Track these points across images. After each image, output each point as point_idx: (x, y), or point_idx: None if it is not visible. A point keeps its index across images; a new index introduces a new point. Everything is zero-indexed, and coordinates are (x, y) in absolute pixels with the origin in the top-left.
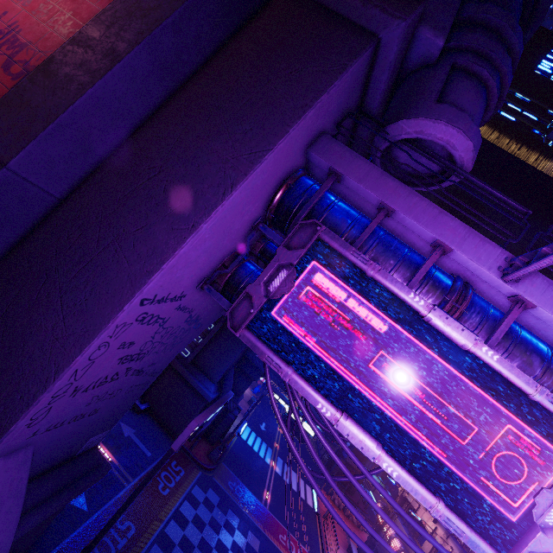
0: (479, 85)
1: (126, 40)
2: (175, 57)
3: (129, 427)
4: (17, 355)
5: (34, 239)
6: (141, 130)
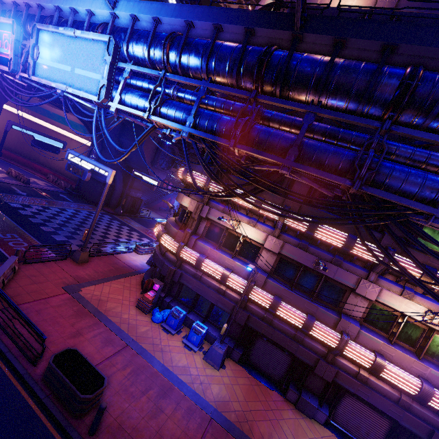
0: None
1: None
2: None
3: (64, 196)
4: None
5: None
6: None
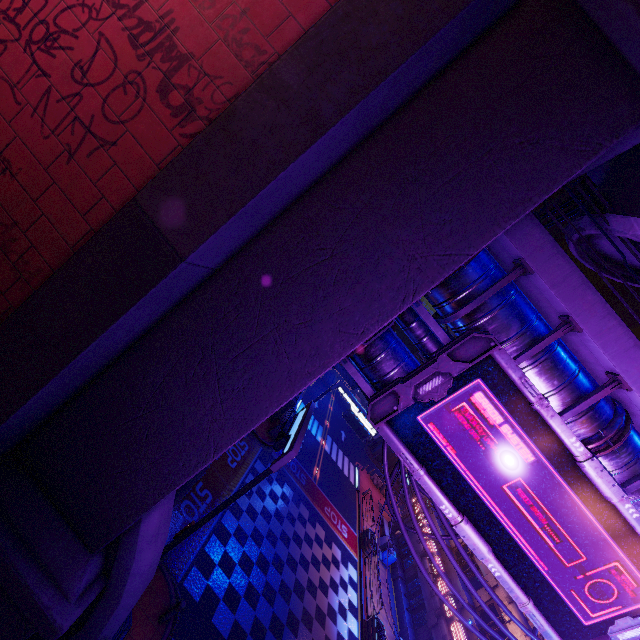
0: None
1: (333, 99)
2: (380, 108)
3: None
4: (177, 427)
5: (188, 310)
6: (313, 193)
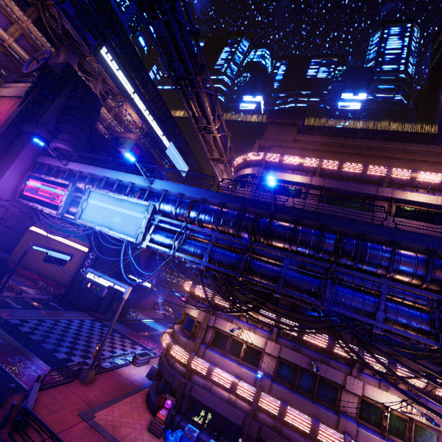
0: (66, 132)
1: None
2: None
3: (54, 303)
4: None
5: None
6: None
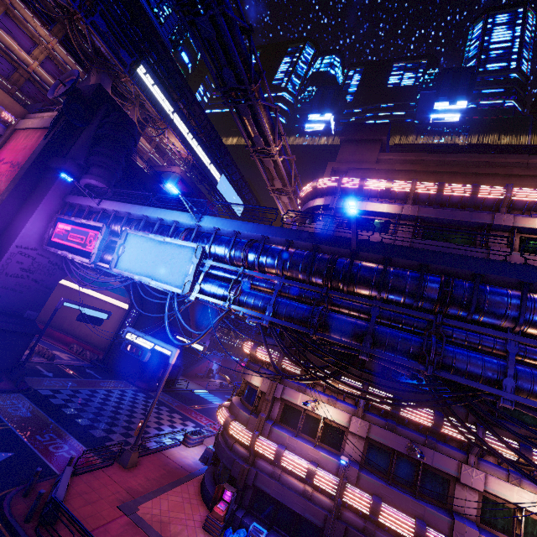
0: (98, 166)
1: (5, 196)
2: (20, 195)
3: (91, 371)
4: None
5: None
6: (17, 213)
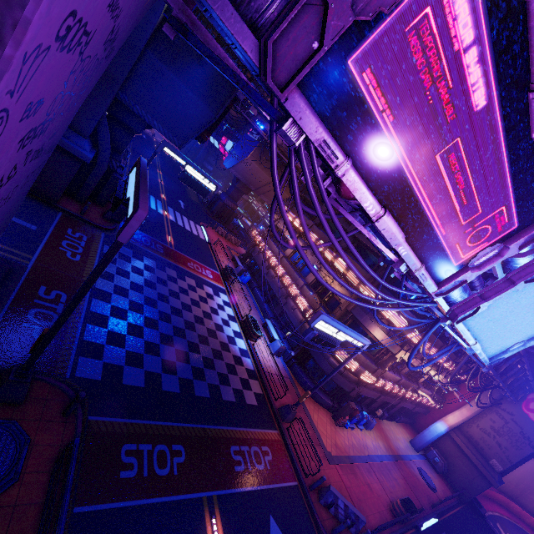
0: None
1: None
2: None
3: None
4: None
5: None
6: None
